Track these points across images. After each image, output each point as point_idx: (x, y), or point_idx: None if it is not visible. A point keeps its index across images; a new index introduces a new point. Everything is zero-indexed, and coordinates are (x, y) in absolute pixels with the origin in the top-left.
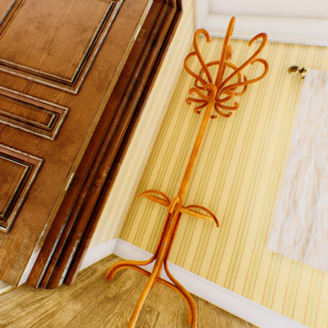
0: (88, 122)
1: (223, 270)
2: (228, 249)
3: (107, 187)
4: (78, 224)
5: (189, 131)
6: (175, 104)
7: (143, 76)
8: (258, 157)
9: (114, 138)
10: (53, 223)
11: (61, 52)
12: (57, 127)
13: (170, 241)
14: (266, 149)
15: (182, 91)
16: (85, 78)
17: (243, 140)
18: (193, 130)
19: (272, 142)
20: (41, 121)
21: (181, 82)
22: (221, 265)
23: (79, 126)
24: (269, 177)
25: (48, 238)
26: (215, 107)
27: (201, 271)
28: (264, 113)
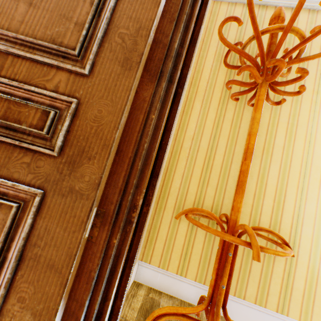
0: (114, 123)
1: (274, 292)
2: (278, 266)
3: (143, 218)
4: (110, 286)
5: (217, 123)
6: (195, 89)
7: (184, 46)
8: (305, 152)
9: (152, 145)
10: (70, 292)
11: (51, 2)
12: (61, 133)
13: (229, 279)
14: (313, 143)
15: (202, 72)
16: (98, 47)
17: (284, 133)
18: (221, 121)
19: (320, 134)
20: (31, 122)
21: (200, 61)
22: (270, 286)
23: (99, 129)
24: (320, 177)
25: (65, 319)
26: (266, 92)
27: (247, 295)
28: (308, 98)
